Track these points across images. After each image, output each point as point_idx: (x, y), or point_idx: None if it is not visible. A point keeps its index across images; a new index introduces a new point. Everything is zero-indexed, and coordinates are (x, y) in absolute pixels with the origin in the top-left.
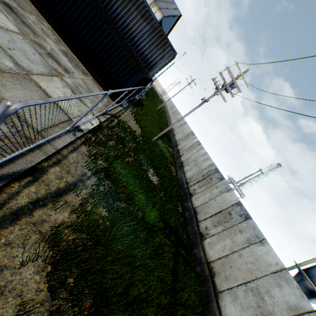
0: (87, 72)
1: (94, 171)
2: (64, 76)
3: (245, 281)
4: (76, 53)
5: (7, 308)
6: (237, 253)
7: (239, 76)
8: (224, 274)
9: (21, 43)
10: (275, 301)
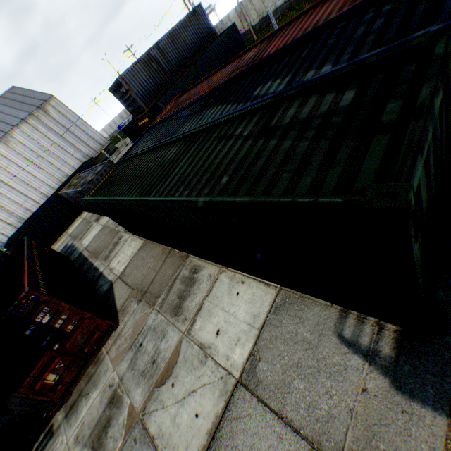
0: None
1: None
2: None
3: None
4: None
5: None
6: None
7: None
8: None
9: None
10: None
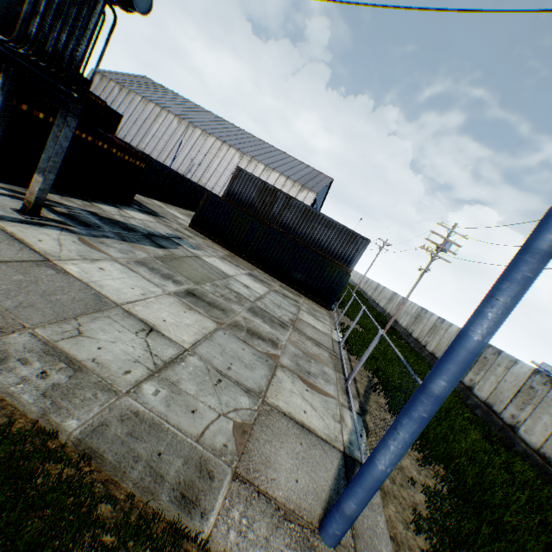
0: (298, 293)
1: (372, 372)
2: (300, 306)
3: None
4: (284, 281)
5: None
6: None
7: (449, 233)
8: None
9: (276, 297)
10: None
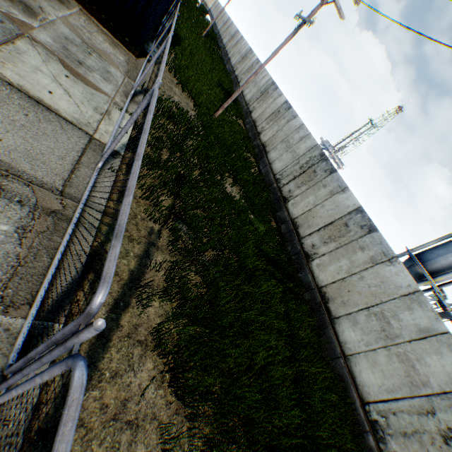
0: None
1: (161, 222)
2: (32, 28)
3: (367, 306)
4: None
5: (149, 436)
6: (357, 276)
7: None
8: (340, 300)
9: None
10: (403, 325)
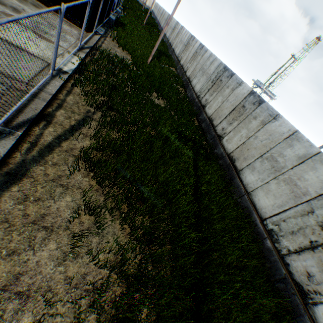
0: (38, 4)
1: (95, 106)
2: None
3: (261, 155)
4: None
5: (75, 194)
6: (253, 137)
7: None
8: (242, 157)
9: None
10: (286, 159)
